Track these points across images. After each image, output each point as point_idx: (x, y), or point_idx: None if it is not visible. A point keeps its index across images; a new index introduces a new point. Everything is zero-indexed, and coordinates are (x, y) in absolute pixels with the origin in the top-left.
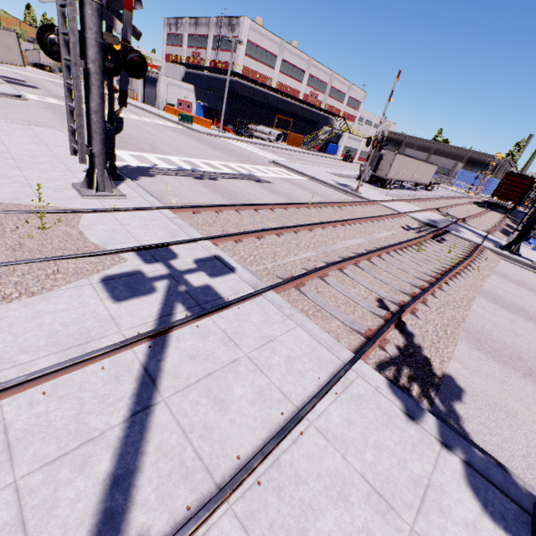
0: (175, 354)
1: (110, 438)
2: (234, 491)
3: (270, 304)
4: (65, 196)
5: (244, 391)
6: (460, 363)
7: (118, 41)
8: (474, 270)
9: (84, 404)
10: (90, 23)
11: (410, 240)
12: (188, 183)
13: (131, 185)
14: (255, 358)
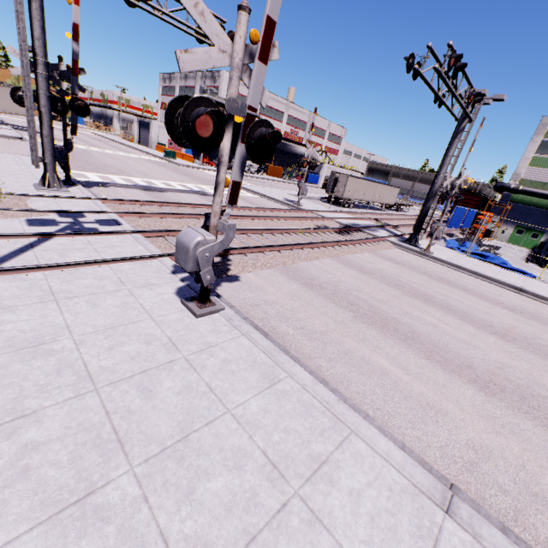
0: (51, 243)
1: (1, 254)
2: (49, 270)
3: (132, 238)
4: (26, 189)
5: (80, 255)
6: (255, 274)
7: (68, 94)
8: (349, 248)
9: None
10: (41, 86)
11: (304, 229)
12: (134, 192)
13: (79, 188)
14: (99, 249)
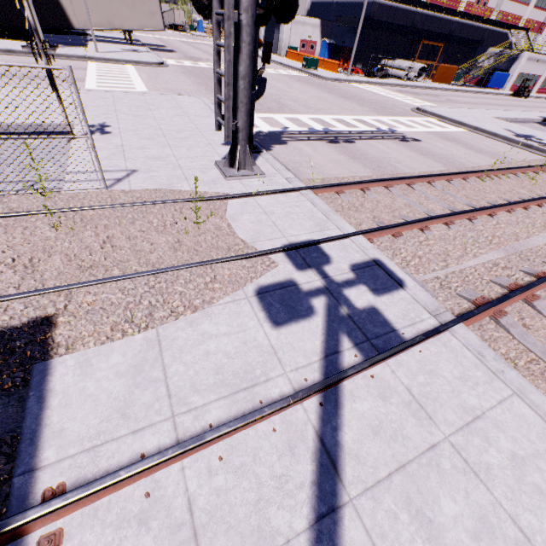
0: (352, 421)
1: None
2: None
3: (463, 347)
4: (210, 177)
5: (457, 510)
6: None
7: None
8: None
9: (261, 486)
10: None
11: None
12: (322, 150)
13: (267, 159)
14: (462, 446)
